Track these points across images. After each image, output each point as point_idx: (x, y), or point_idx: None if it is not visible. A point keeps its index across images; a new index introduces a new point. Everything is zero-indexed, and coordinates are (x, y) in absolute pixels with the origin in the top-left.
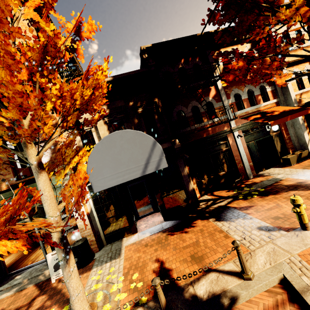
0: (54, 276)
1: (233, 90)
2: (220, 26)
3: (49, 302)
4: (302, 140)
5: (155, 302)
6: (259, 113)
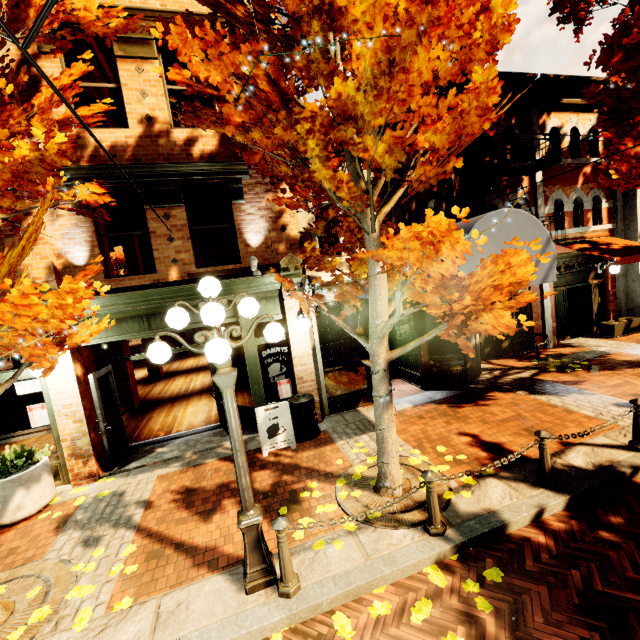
0: (267, 446)
1: (555, 191)
2: (611, 75)
3: (290, 478)
4: (634, 300)
5: (512, 473)
6: (585, 241)
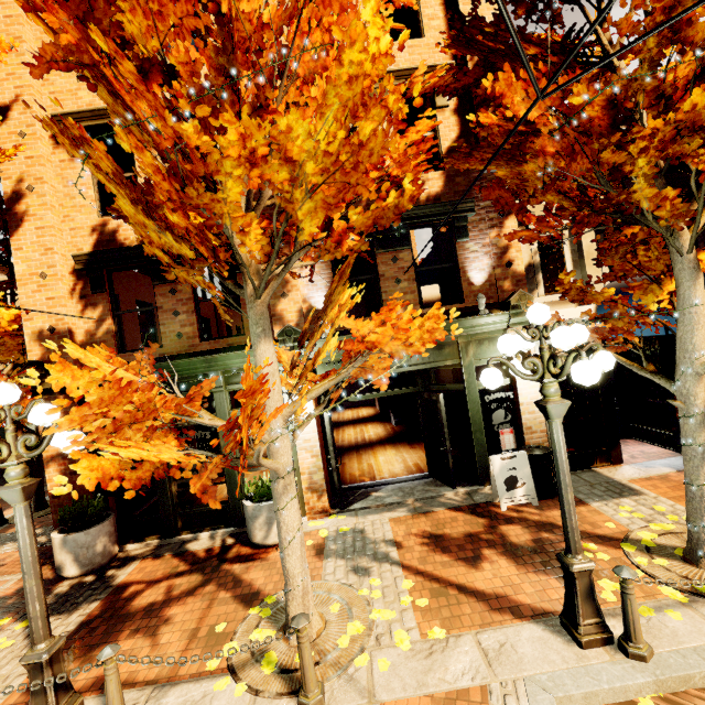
0: (505, 500)
1: None
2: None
3: (551, 536)
4: None
5: None
6: None
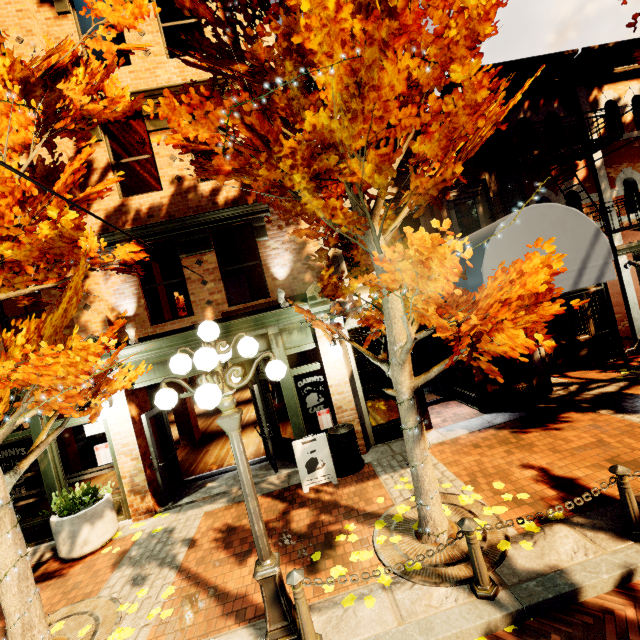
0: (306, 482)
1: (622, 171)
2: None
3: (328, 518)
4: None
5: (588, 518)
6: None
